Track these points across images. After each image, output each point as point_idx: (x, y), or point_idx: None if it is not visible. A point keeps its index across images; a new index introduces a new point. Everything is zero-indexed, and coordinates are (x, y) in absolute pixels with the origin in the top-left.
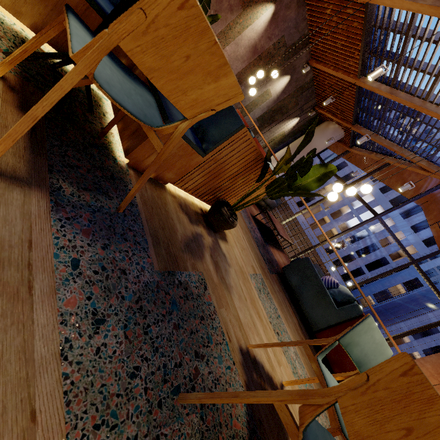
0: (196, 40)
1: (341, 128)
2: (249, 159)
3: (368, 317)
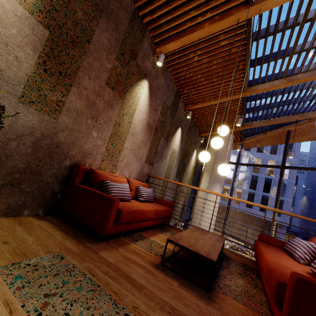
0: None
1: (229, 134)
2: None
3: None
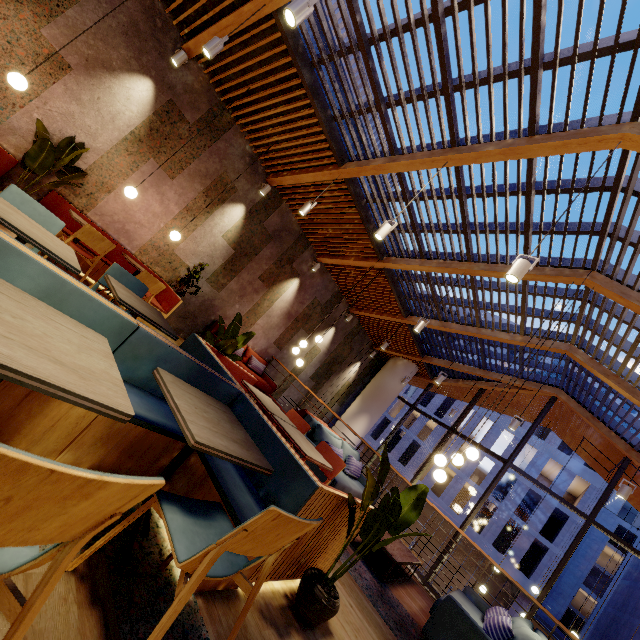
0: (285, 526)
1: (411, 361)
2: (330, 507)
3: None
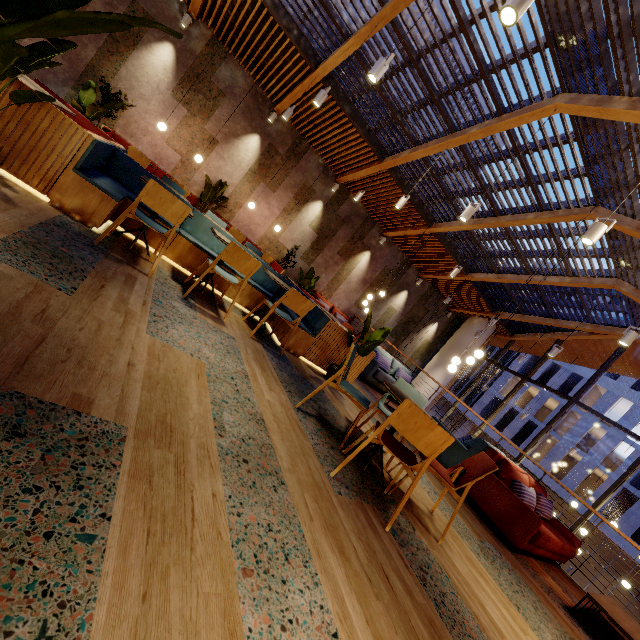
0: (298, 296)
1: (486, 319)
2: (341, 336)
3: (399, 378)
